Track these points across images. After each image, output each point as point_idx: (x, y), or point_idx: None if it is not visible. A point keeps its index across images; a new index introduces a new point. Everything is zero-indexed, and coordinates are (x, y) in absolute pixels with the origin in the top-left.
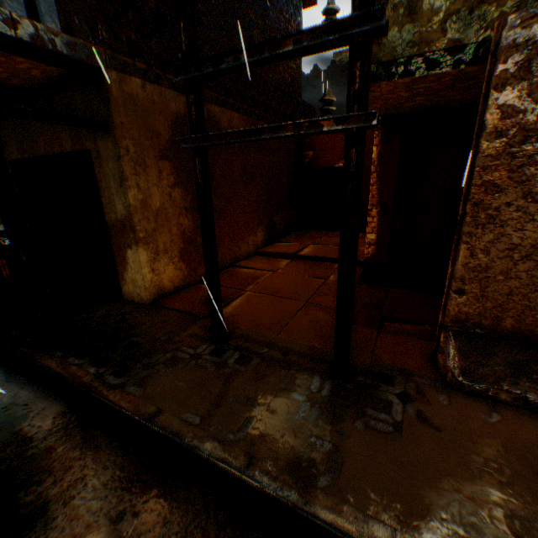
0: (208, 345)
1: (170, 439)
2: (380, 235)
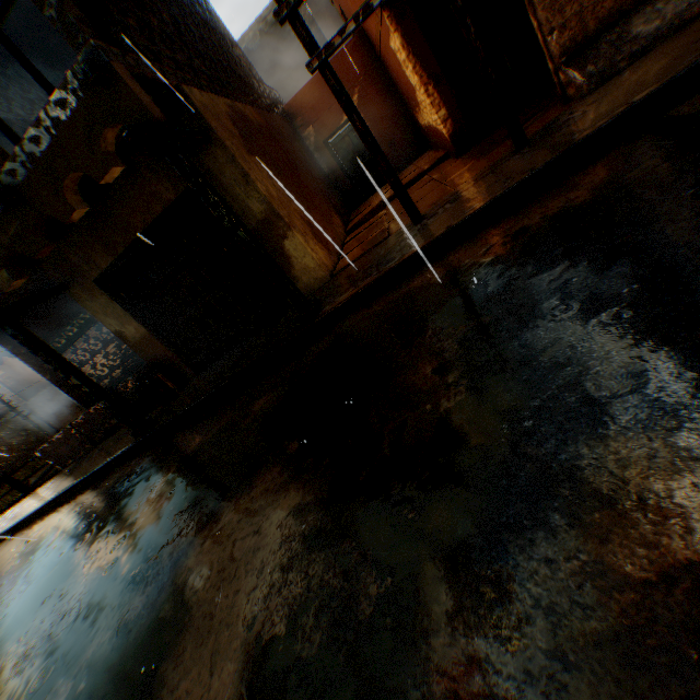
0: (419, 225)
1: (475, 214)
2: (448, 107)
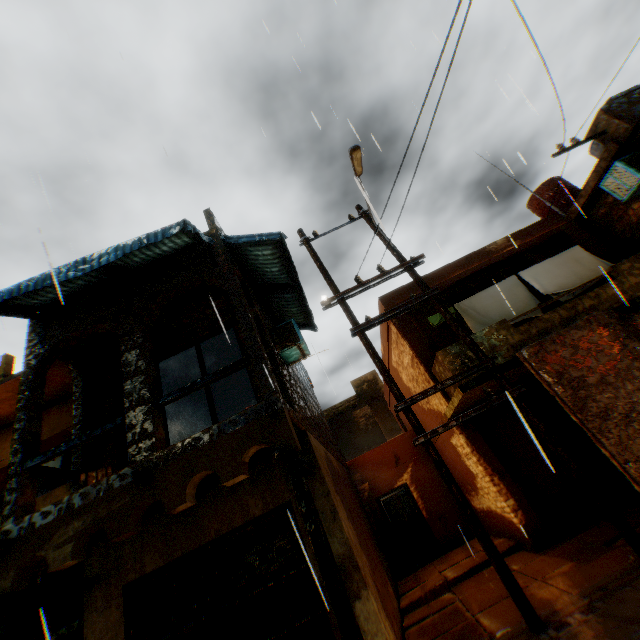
0: (542, 632)
1: None
2: (515, 497)
